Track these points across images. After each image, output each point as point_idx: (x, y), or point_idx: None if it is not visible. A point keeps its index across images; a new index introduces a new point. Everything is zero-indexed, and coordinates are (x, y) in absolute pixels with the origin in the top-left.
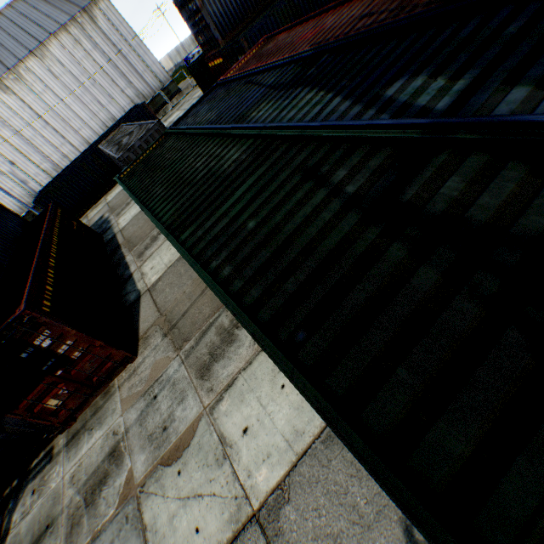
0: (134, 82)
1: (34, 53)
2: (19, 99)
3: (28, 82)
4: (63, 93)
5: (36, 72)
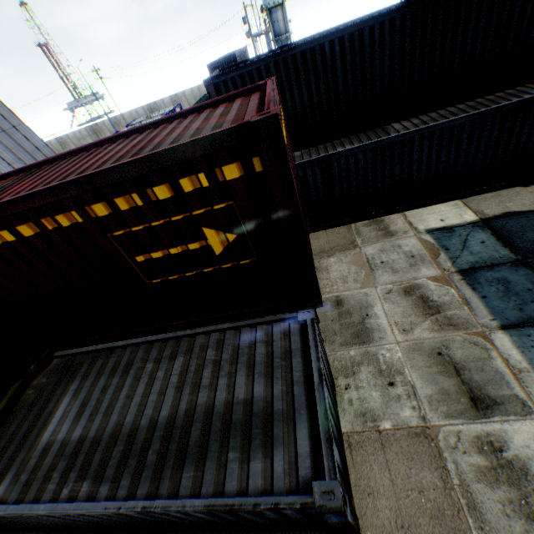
0: (24, 158)
1: None
2: None
3: None
4: None
5: None
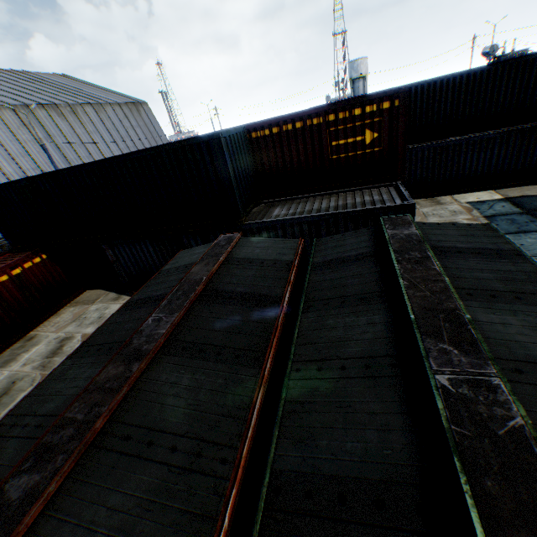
0: None
1: (92, 105)
2: (70, 126)
3: (82, 119)
4: (109, 140)
5: (91, 117)
